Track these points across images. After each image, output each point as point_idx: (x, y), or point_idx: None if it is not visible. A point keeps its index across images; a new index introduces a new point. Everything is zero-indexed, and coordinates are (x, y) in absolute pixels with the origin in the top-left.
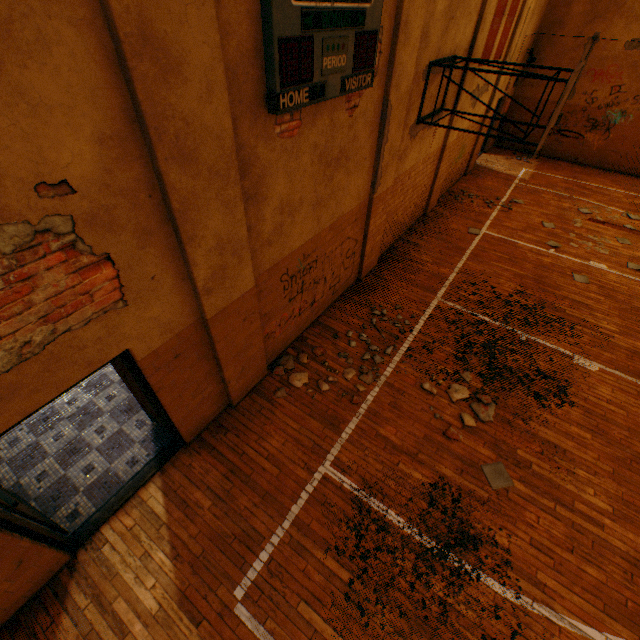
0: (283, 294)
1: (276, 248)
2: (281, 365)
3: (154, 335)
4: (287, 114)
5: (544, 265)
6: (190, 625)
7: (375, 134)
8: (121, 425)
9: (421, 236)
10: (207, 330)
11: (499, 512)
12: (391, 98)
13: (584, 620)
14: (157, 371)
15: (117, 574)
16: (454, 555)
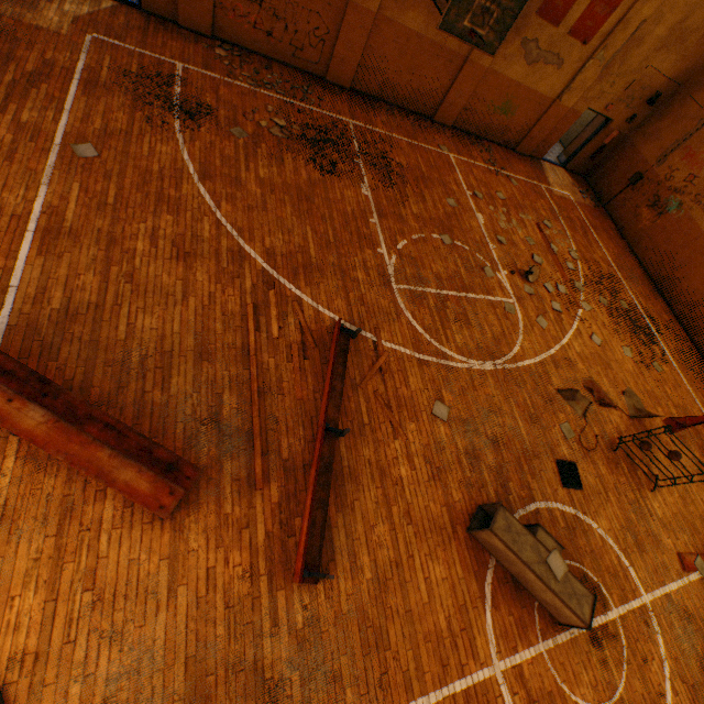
0: None
1: None
2: (222, 43)
3: None
4: None
5: (446, 185)
6: (71, 22)
7: None
8: None
9: (406, 118)
10: None
11: (218, 131)
12: None
13: (190, 155)
14: None
15: None
16: (179, 111)
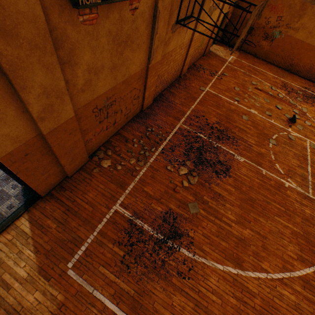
0: (95, 119)
1: (88, 93)
2: (96, 156)
3: (7, 144)
4: (87, 8)
5: (231, 110)
6: (45, 281)
7: (150, 28)
8: (2, 187)
9: (176, 89)
10: (45, 140)
11: (192, 223)
12: (159, 6)
13: (217, 262)
14: (14, 163)
15: (4, 262)
16: (171, 241)
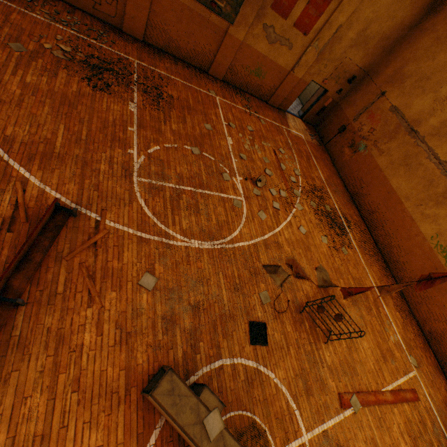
0: None
1: None
2: None
3: None
4: None
5: (207, 115)
6: None
7: None
8: None
9: (186, 68)
10: None
11: None
12: None
13: None
14: None
15: None
16: None
